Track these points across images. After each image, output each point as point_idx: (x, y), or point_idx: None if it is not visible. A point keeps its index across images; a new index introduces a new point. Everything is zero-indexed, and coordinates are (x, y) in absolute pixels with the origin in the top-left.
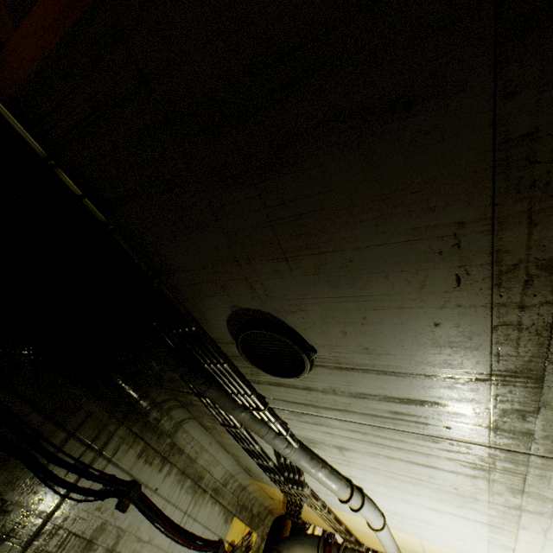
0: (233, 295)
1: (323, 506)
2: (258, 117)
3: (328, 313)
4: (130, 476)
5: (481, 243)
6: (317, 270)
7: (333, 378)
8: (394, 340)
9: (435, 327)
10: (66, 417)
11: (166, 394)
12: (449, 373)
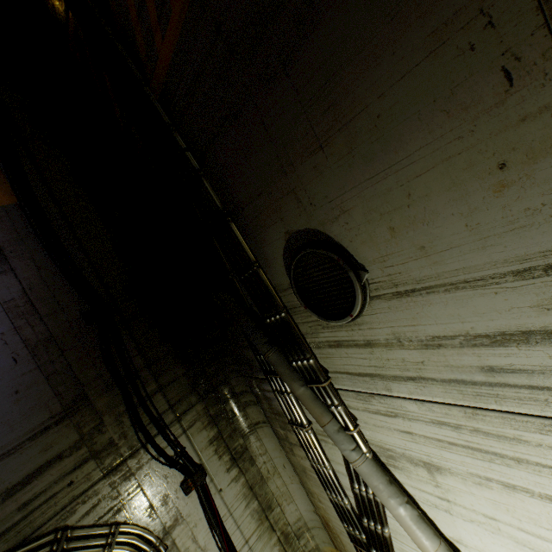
0: (285, 217)
1: None
2: (283, 6)
3: (370, 204)
4: (199, 459)
5: (519, 2)
6: (349, 146)
7: (394, 315)
8: (452, 218)
9: (501, 174)
10: (160, 372)
11: (244, 384)
12: (551, 258)
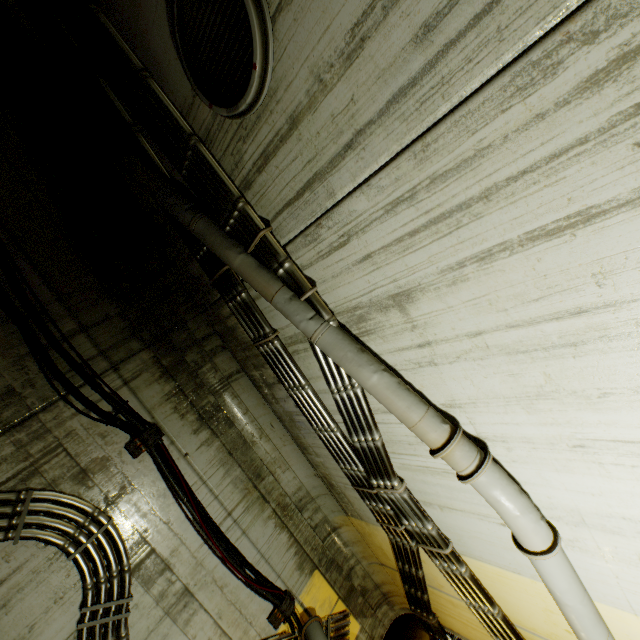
0: None
1: (441, 539)
2: None
3: None
4: (151, 417)
5: None
6: None
7: (304, 29)
8: None
9: None
10: (81, 309)
11: (205, 326)
12: None
